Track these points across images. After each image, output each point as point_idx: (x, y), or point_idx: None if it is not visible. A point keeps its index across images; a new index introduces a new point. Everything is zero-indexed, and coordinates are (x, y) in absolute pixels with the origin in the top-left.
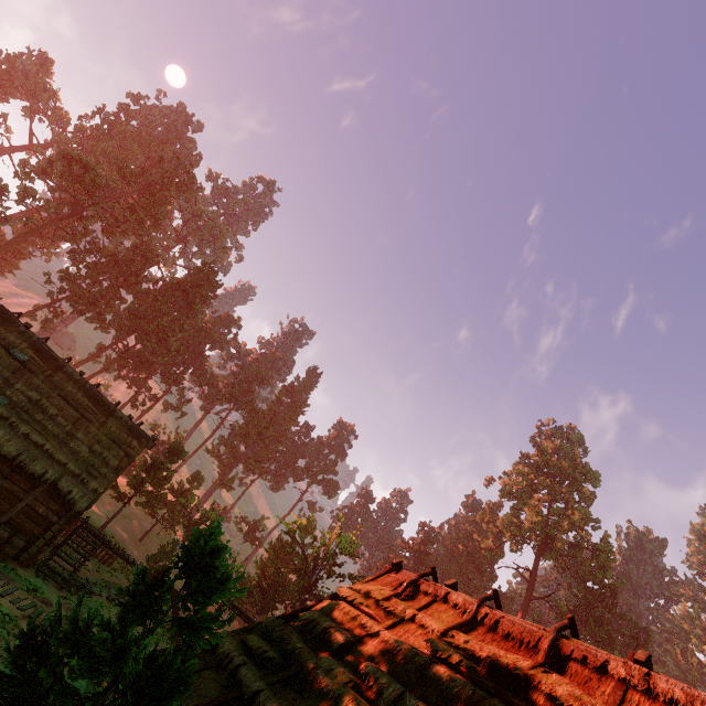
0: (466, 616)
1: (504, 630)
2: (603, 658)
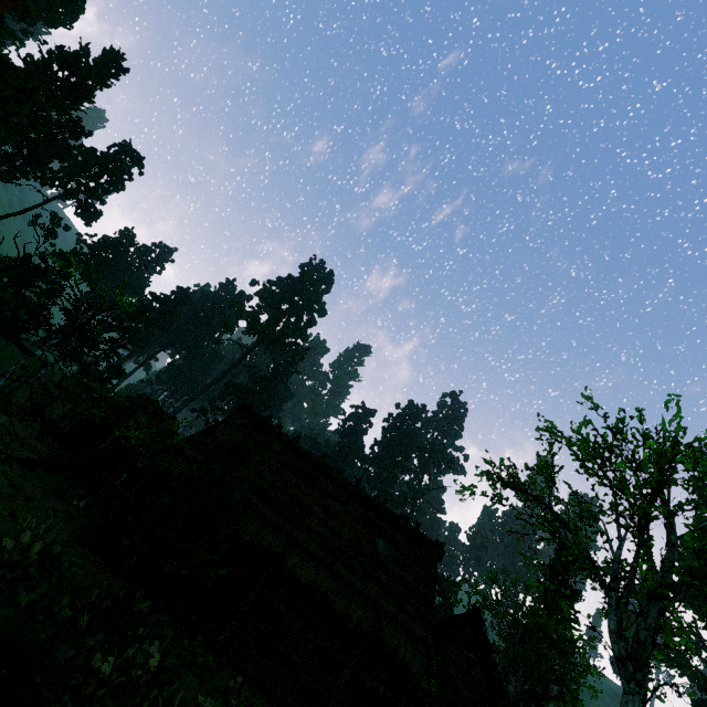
0: (287, 444)
1: (303, 454)
2: (332, 470)
